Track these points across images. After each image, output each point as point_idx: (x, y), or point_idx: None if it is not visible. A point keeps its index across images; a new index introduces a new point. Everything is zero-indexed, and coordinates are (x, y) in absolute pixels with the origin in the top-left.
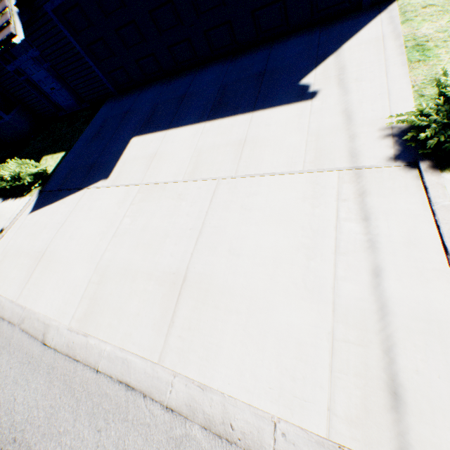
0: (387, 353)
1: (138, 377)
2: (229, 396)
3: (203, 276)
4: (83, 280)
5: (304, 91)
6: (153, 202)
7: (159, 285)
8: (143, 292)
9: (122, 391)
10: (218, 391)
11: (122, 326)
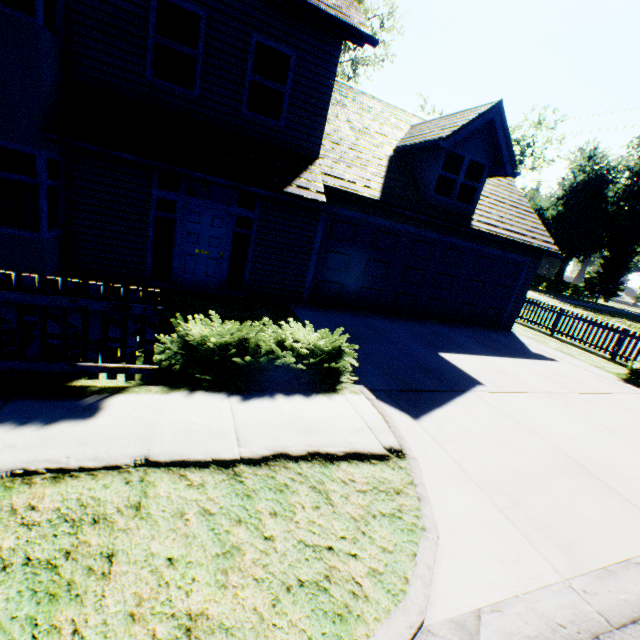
0: None
1: None
2: None
3: None
4: None
5: (544, 356)
6: (582, 405)
7: None
8: None
9: None
10: None
11: None
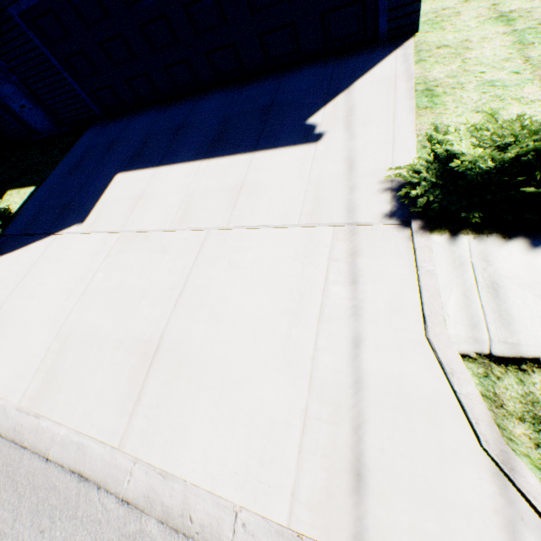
0: (357, 431)
1: (94, 465)
2: (192, 484)
3: (179, 345)
4: (41, 348)
5: (310, 131)
6: (133, 254)
7: (129, 355)
8: (109, 363)
9: (74, 482)
10: (181, 479)
11: (82, 405)
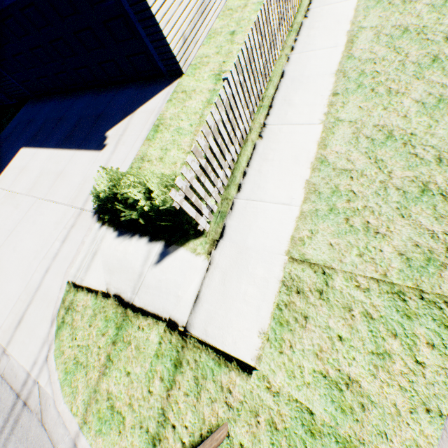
0: (28, 306)
1: None
2: None
3: None
4: None
5: (103, 142)
6: (6, 206)
7: None
8: None
9: None
10: None
11: None
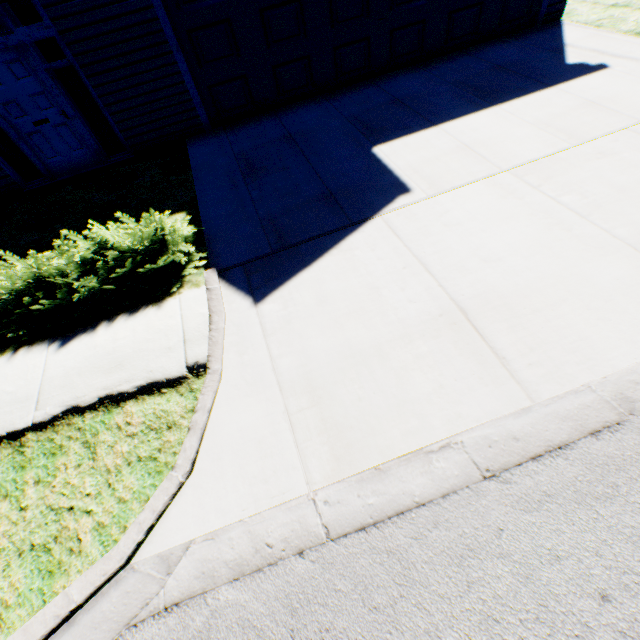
0: None
1: None
2: None
3: None
4: None
5: (585, 66)
6: (572, 171)
7: None
8: None
9: None
10: None
11: None
